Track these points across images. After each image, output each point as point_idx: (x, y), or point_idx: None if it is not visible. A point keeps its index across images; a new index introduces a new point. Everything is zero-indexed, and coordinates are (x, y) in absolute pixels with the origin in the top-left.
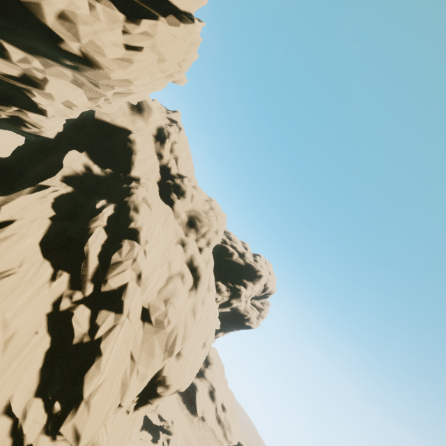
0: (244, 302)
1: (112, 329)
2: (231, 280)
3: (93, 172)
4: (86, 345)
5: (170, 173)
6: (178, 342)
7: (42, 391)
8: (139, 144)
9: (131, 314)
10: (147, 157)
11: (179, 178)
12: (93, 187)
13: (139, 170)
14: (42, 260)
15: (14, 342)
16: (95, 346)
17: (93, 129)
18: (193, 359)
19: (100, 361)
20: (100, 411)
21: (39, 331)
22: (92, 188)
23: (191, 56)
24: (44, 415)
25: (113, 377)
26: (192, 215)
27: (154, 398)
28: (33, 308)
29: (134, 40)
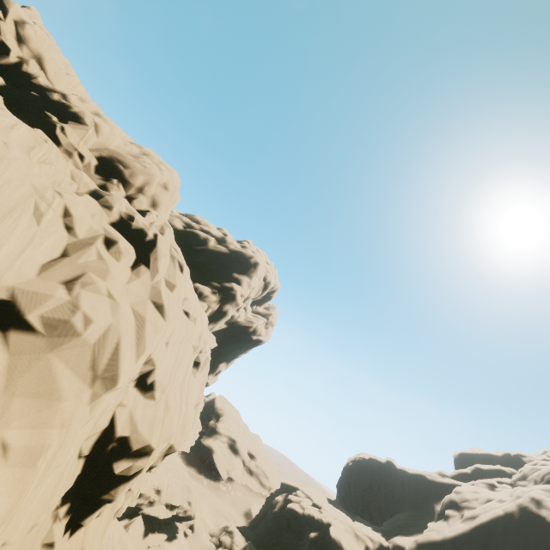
0: (243, 310)
1: None
2: (214, 278)
3: None
4: None
5: (29, 81)
6: (126, 356)
7: None
8: None
9: None
10: None
11: (55, 92)
12: None
13: None
14: None
15: None
16: None
17: None
18: (180, 391)
19: None
20: None
21: None
22: None
23: None
24: None
25: None
26: (105, 156)
27: (112, 488)
28: None
29: None
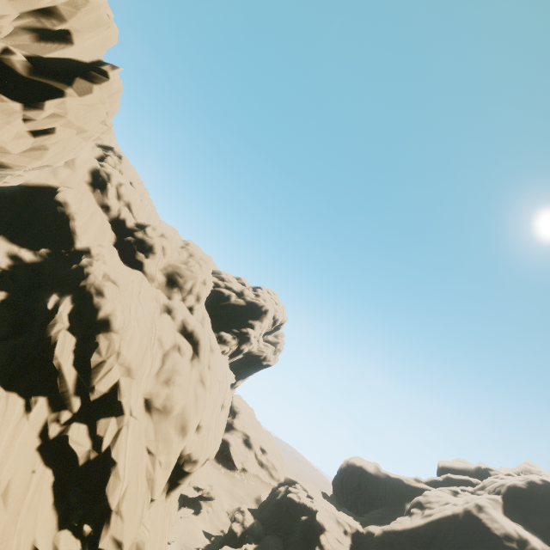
0: (256, 342)
1: (118, 434)
2: (235, 326)
3: (23, 260)
4: (96, 461)
5: (126, 226)
6: (194, 418)
7: (65, 523)
8: (73, 205)
9: (134, 411)
10: (90, 219)
11: (140, 231)
12: (31, 280)
13: (85, 239)
14: (5, 394)
15: (13, 491)
16: (105, 458)
17: (0, 200)
18: (214, 425)
19: (117, 470)
20: (133, 514)
21: (36, 469)
22: (31, 283)
23: (115, 106)
24: (77, 542)
25: (136, 478)
26: (170, 272)
27: (184, 477)
28: (19, 449)
29: (42, 125)
